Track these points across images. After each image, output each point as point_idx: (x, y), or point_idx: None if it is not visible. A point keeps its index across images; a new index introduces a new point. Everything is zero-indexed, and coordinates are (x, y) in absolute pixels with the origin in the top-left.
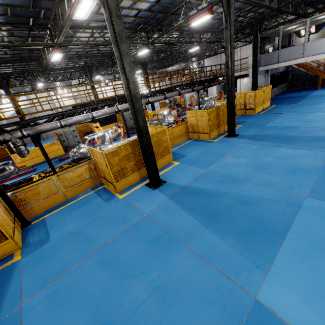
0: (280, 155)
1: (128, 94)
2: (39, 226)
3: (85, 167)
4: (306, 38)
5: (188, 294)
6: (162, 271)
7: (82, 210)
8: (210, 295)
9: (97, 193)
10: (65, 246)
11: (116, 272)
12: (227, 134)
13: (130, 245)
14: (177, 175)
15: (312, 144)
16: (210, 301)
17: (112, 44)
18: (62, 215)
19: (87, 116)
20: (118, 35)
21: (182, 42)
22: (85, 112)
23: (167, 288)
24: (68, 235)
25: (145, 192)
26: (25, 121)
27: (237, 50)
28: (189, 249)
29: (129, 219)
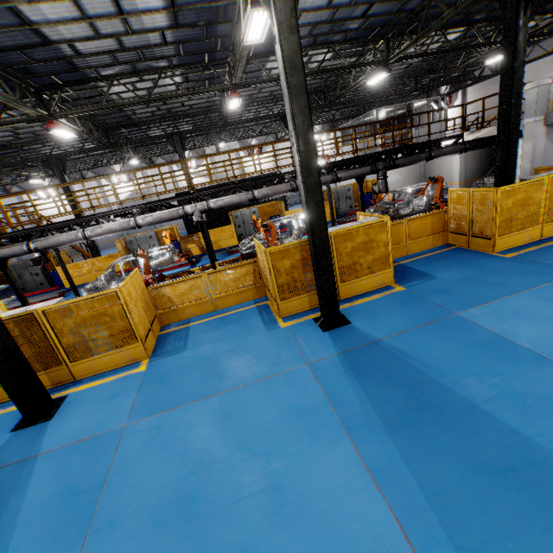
0: (298, 480)
1: None
2: None
3: None
4: None
5: None
6: None
7: None
8: None
9: None
10: None
11: None
12: (320, 314)
13: None
14: (82, 410)
15: (460, 493)
16: None
17: None
18: None
19: (75, 234)
20: None
21: (329, 71)
22: (117, 219)
23: None
24: None
25: (2, 429)
26: None
27: None
28: None
29: None
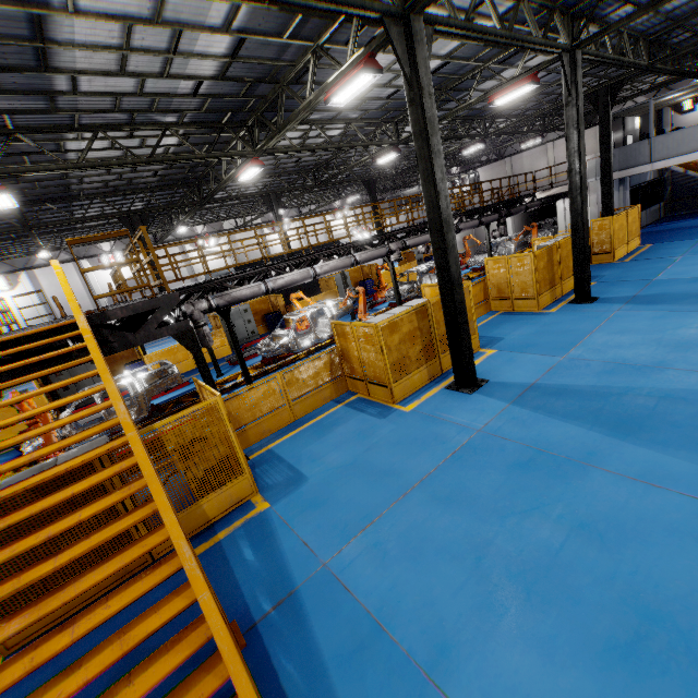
0: None
1: (433, 218)
2: (269, 461)
3: (324, 360)
4: (696, 115)
5: (646, 529)
6: (572, 504)
7: (340, 433)
8: (692, 528)
9: (351, 407)
10: (345, 483)
11: (478, 511)
12: (574, 298)
13: (479, 473)
14: (505, 370)
15: None
16: (697, 536)
17: (415, 139)
18: (304, 443)
19: (307, 272)
20: (429, 123)
21: (454, 138)
22: (286, 270)
23: (598, 525)
24: (341, 469)
25: (455, 398)
26: (209, 283)
27: (547, 147)
28: (606, 472)
29: (450, 439)
